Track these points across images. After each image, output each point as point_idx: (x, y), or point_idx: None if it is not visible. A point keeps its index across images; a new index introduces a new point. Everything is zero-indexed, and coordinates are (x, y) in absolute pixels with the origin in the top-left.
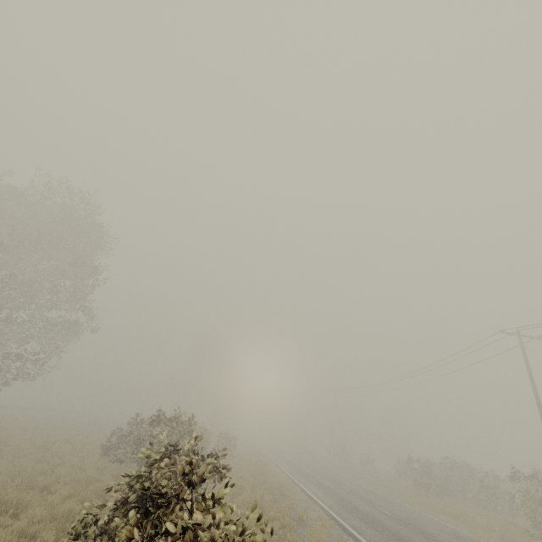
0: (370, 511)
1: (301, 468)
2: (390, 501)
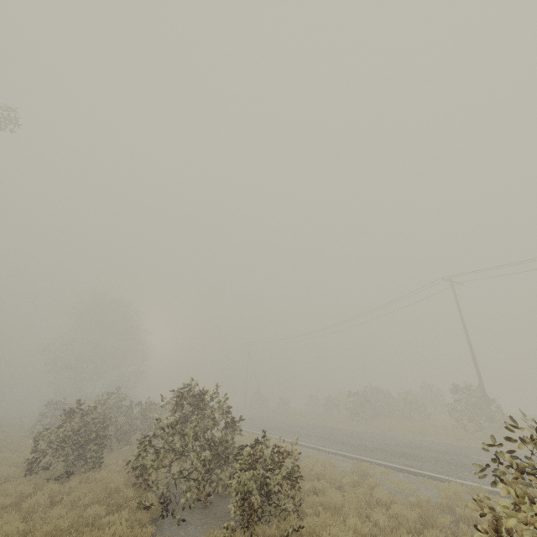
0: (380, 446)
1: (251, 423)
2: (363, 432)
